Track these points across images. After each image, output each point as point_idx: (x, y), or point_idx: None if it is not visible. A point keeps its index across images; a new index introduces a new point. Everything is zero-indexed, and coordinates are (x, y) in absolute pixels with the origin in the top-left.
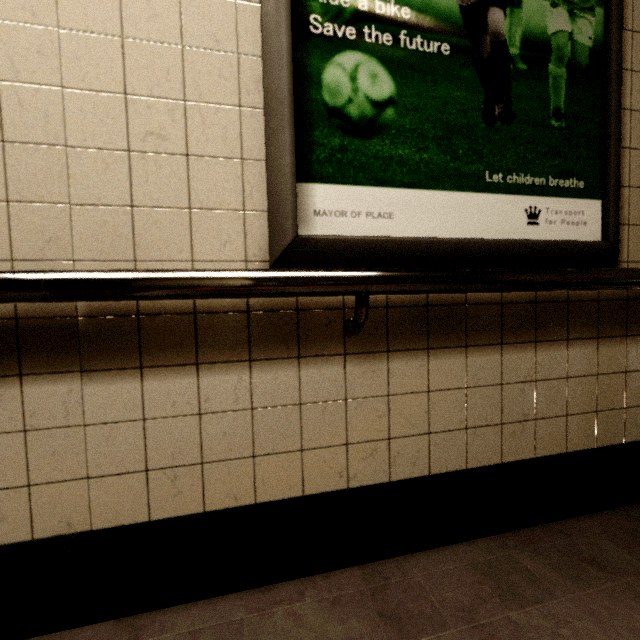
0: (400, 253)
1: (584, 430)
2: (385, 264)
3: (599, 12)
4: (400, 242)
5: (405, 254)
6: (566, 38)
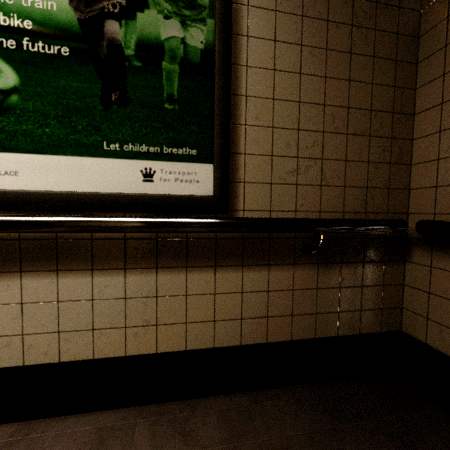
0: (17, 201)
1: (203, 334)
2: (9, 209)
3: (210, 22)
4: (16, 193)
5: (22, 202)
6: (179, 42)
